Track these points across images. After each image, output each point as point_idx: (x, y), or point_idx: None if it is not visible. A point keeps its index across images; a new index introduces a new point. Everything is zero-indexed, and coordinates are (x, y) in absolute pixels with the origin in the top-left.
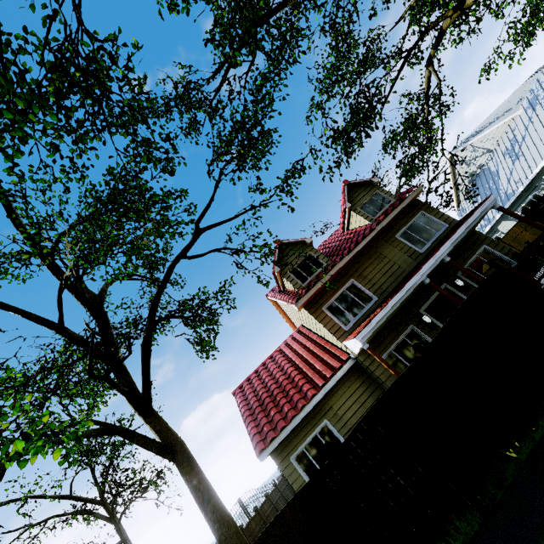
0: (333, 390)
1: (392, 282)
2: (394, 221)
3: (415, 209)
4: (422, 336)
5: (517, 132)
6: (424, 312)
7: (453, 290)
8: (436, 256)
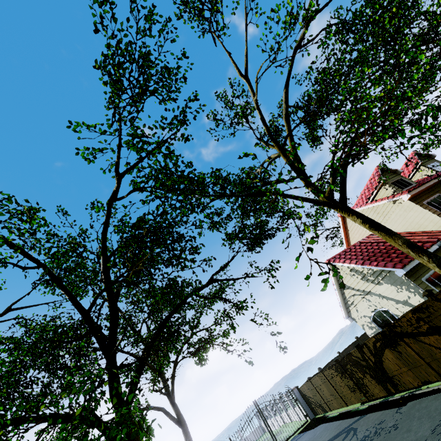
0: (439, 250)
1: None
2: None
3: None
4: None
5: None
6: None
7: None
8: None
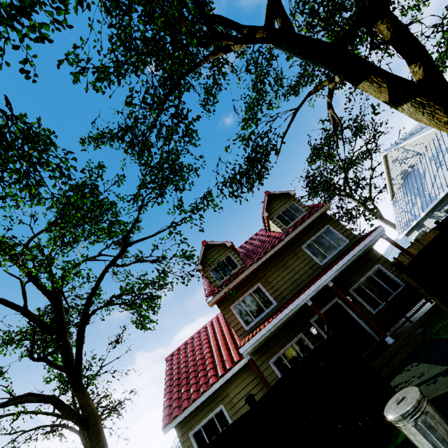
0: (232, 379)
1: (291, 290)
2: (303, 232)
3: (322, 222)
4: (309, 345)
5: (442, 141)
6: (314, 323)
7: (343, 305)
8: (320, 281)
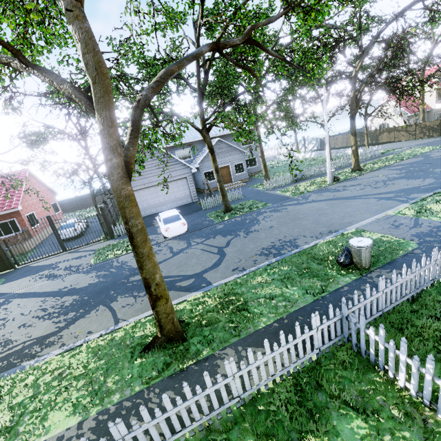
0: None
1: None
2: None
3: None
4: None
5: None
6: None
7: None
8: None
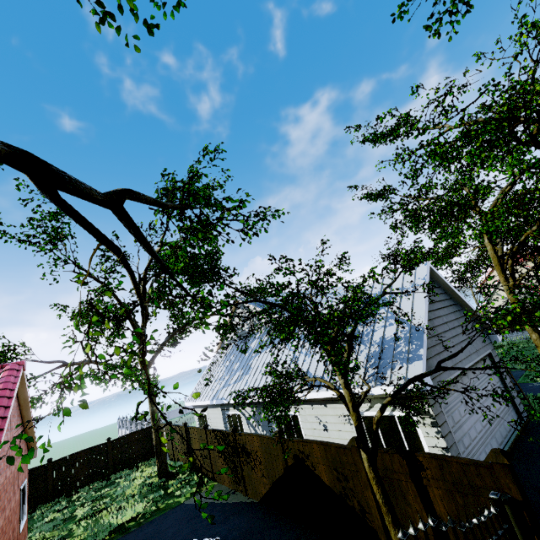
0: None
1: None
2: None
3: None
4: None
5: None
6: None
7: None
8: None
